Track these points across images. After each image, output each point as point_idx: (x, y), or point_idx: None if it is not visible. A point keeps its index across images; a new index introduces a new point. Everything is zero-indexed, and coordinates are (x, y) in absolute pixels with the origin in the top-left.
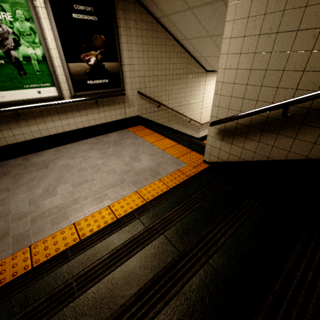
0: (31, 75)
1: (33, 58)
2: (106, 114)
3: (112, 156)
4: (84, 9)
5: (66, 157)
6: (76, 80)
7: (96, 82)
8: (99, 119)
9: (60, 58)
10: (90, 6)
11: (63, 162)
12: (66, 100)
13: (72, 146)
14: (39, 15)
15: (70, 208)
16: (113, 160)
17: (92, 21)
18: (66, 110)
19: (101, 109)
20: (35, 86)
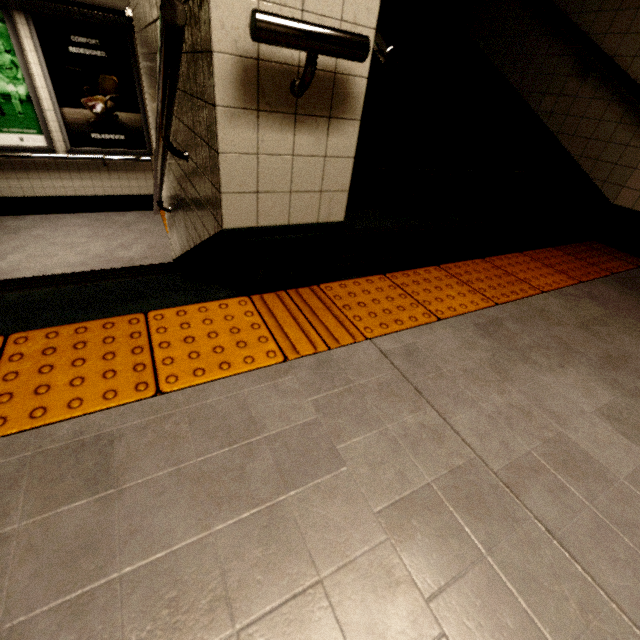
0: (11, 117)
1: (14, 97)
2: (123, 183)
3: (102, 239)
4: (86, 42)
5: (48, 228)
6: (74, 130)
7: (105, 137)
8: (112, 189)
9: (51, 100)
10: (95, 39)
11: (39, 233)
12: (58, 155)
13: (67, 217)
14: (23, 47)
15: (6, 274)
16: (98, 242)
17: (99, 58)
18: (60, 168)
19: (115, 175)
20: (16, 131)
